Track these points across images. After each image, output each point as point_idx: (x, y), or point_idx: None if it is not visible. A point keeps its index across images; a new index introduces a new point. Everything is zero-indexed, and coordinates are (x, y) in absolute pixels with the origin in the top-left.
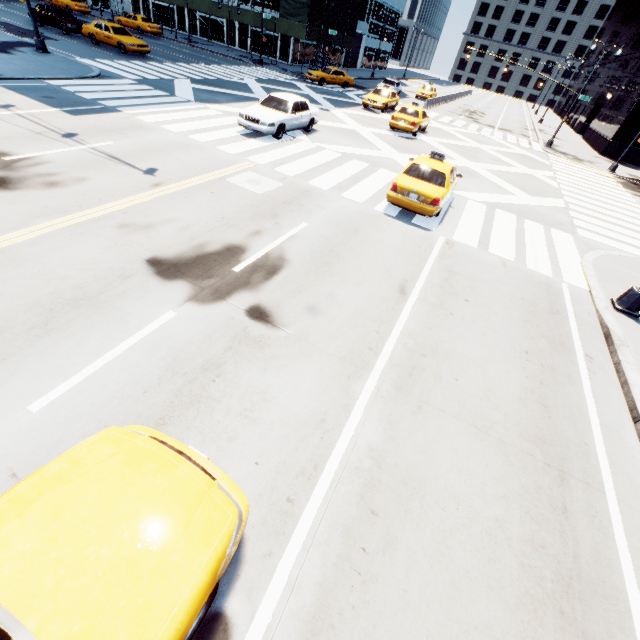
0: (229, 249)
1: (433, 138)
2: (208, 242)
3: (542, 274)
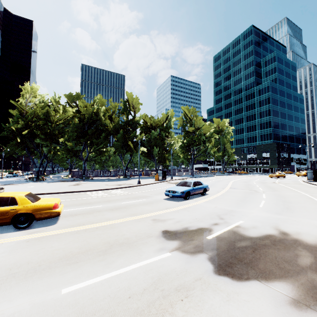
0: None
1: None
2: None
3: None
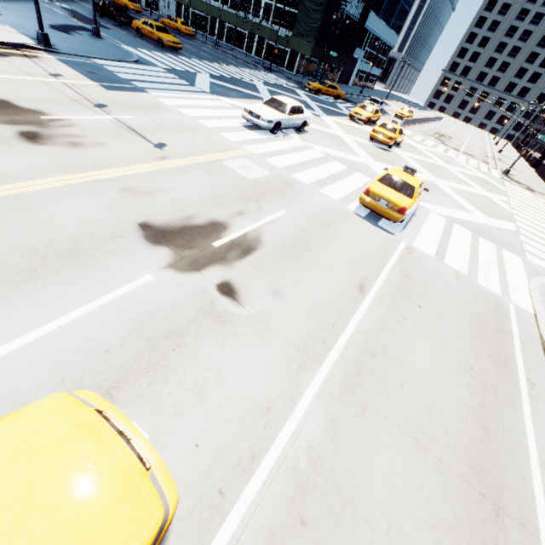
0: (213, 224)
1: (405, 152)
2: (196, 215)
3: (491, 291)
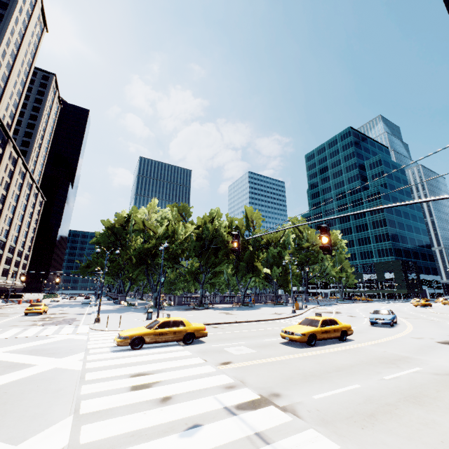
0: None
1: None
2: None
3: None
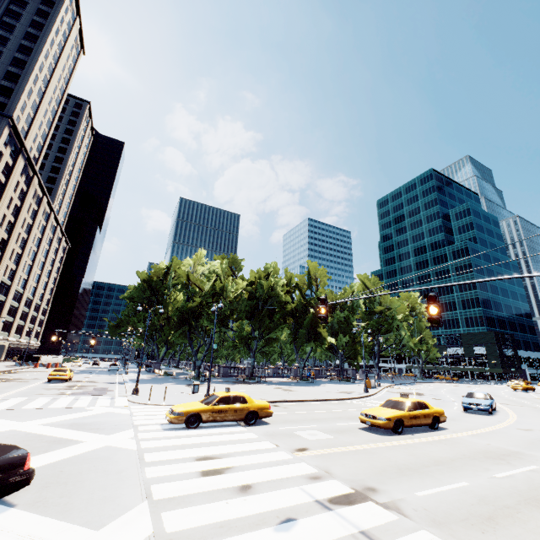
0: None
1: None
2: None
3: None
